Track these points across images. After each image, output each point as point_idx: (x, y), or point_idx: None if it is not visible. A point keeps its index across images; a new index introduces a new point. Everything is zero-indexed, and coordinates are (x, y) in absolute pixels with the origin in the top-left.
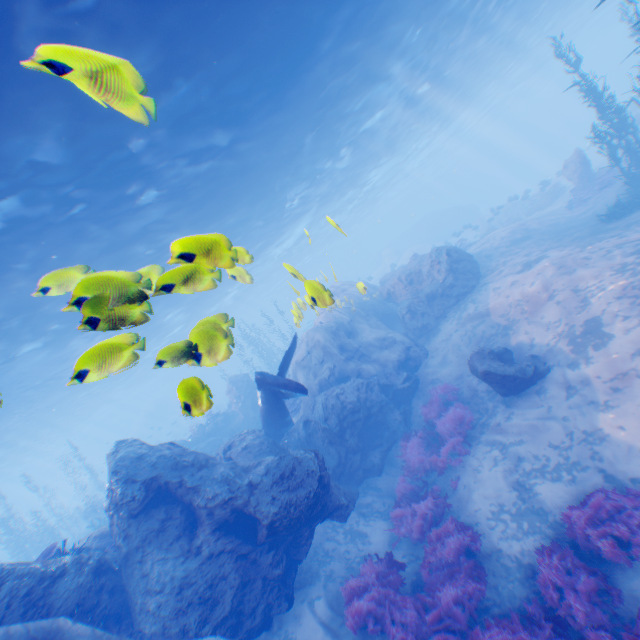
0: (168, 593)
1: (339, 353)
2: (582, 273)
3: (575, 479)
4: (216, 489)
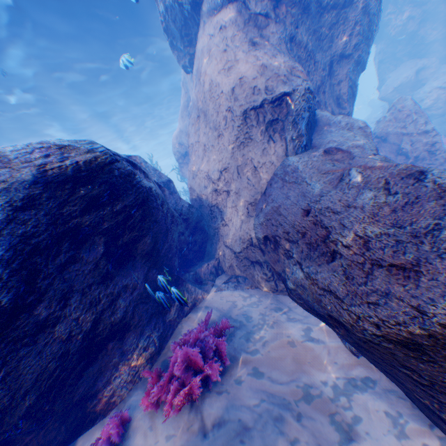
0: None
1: None
2: None
3: None
4: None
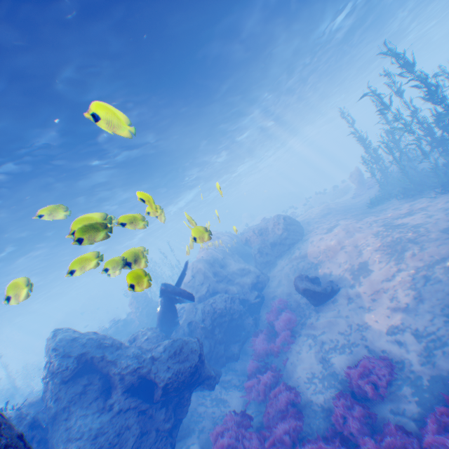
0: (86, 439)
1: (213, 277)
2: (357, 234)
3: (353, 353)
4: (129, 361)
